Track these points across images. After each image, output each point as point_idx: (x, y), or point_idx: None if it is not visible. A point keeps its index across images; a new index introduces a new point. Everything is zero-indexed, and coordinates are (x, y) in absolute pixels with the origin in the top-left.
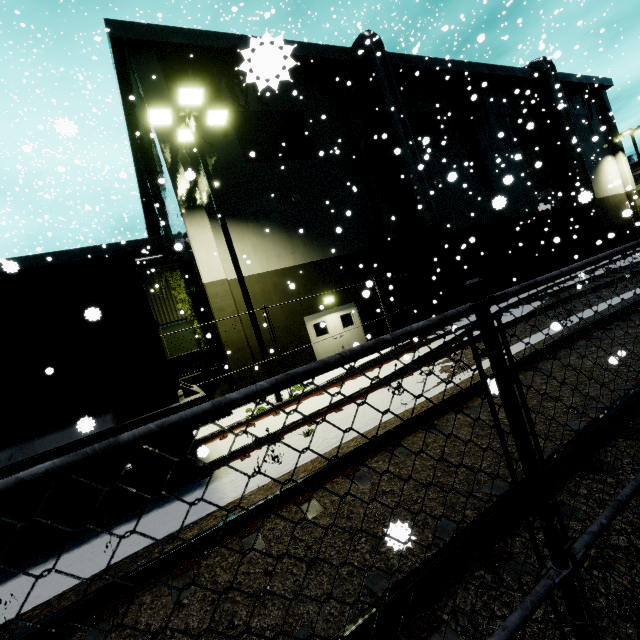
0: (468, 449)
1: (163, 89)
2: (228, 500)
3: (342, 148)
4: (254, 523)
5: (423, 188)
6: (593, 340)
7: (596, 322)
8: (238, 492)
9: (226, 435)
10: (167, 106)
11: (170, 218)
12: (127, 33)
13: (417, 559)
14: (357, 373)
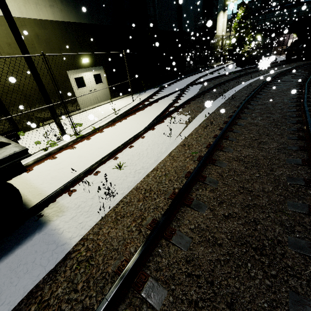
0: (250, 177)
1: None
2: (79, 238)
3: None
4: (140, 269)
5: None
6: (250, 110)
7: (246, 100)
8: (85, 228)
9: (32, 169)
10: None
11: None
12: None
13: (307, 277)
14: (122, 118)
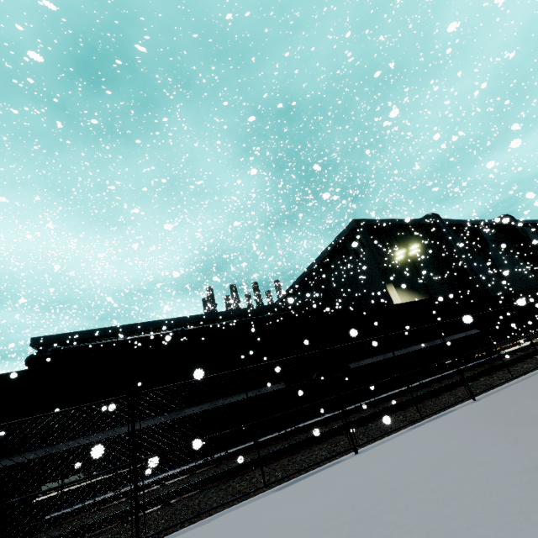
0: None
1: (370, 239)
2: None
3: (429, 258)
4: None
5: (476, 276)
6: None
7: None
8: None
9: None
10: (404, 249)
11: (332, 288)
12: (360, 222)
13: None
14: (499, 346)
